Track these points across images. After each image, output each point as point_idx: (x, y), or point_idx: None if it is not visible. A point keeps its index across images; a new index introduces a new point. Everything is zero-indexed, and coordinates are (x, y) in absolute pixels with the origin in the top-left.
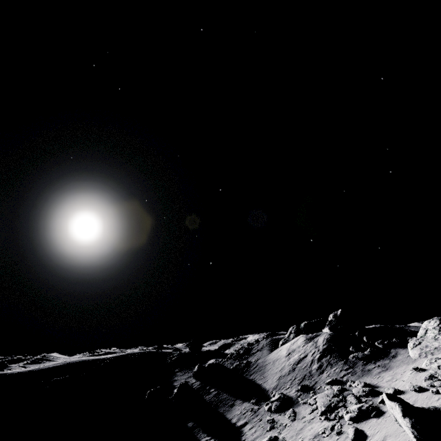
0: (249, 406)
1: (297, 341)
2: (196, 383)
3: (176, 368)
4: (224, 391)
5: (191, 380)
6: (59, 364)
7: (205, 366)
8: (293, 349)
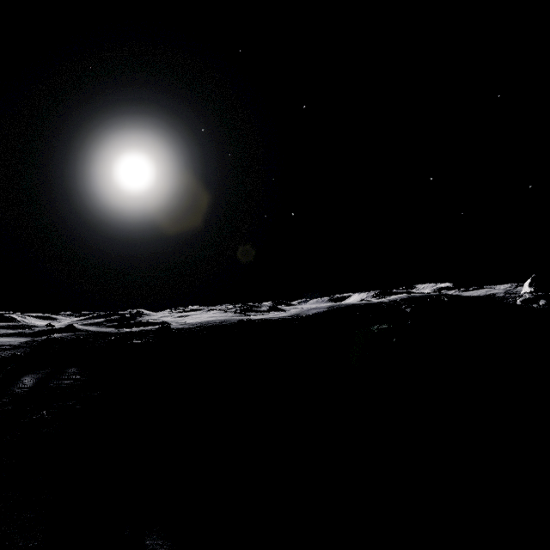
0: None
1: None
2: None
3: None
4: None
5: None
6: (320, 309)
7: None
8: None
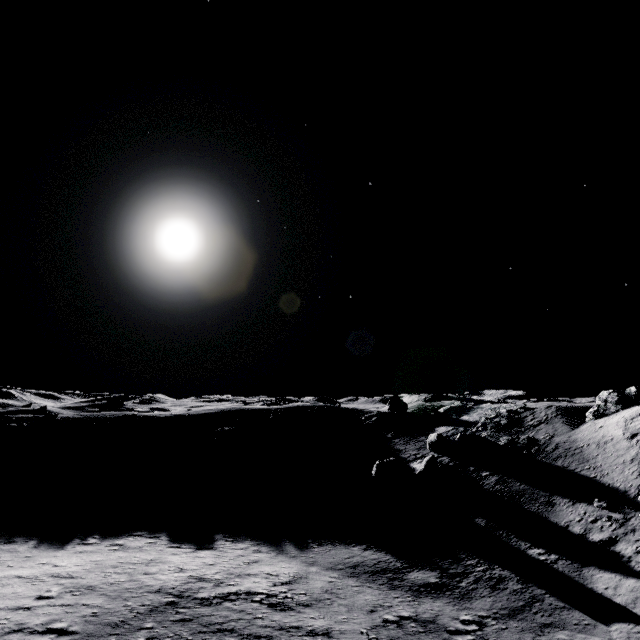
0: (597, 512)
1: (639, 416)
2: (443, 459)
3: (386, 433)
4: (512, 478)
5: (428, 453)
6: (212, 410)
7: (444, 436)
8: (638, 428)
